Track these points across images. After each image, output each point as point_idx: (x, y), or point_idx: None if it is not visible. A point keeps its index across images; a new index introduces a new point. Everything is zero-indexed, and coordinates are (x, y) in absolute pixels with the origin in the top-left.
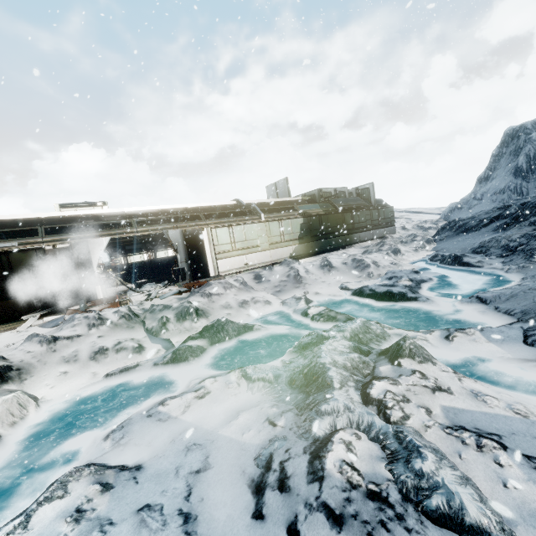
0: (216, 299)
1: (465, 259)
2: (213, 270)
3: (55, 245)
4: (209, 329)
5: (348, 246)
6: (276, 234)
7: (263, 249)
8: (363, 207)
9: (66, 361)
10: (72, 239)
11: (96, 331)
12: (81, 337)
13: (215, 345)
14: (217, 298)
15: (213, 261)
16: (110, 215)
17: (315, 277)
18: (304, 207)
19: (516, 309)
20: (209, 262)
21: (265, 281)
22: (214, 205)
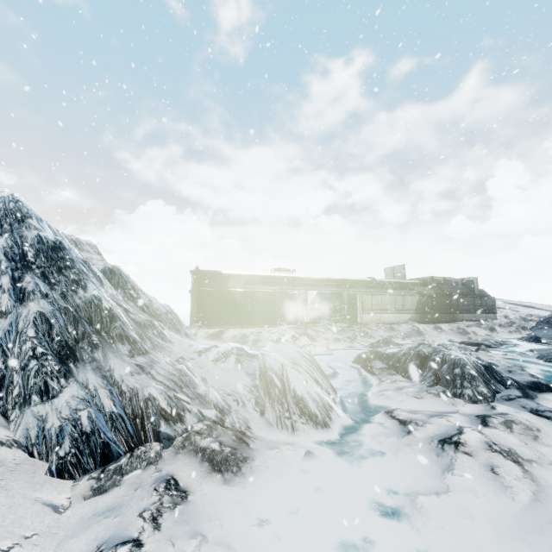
0: (375, 332)
1: (542, 339)
2: (360, 319)
3: (292, 291)
4: (382, 341)
5: (452, 322)
6: (400, 304)
7: (390, 312)
8: (467, 294)
9: (326, 339)
10: (298, 289)
11: (328, 332)
12: (324, 333)
13: (387, 347)
14: (375, 332)
15: (360, 314)
16: (306, 279)
17: (430, 333)
18: (419, 288)
19: (544, 353)
20: (358, 314)
21: (397, 331)
22: (358, 279)
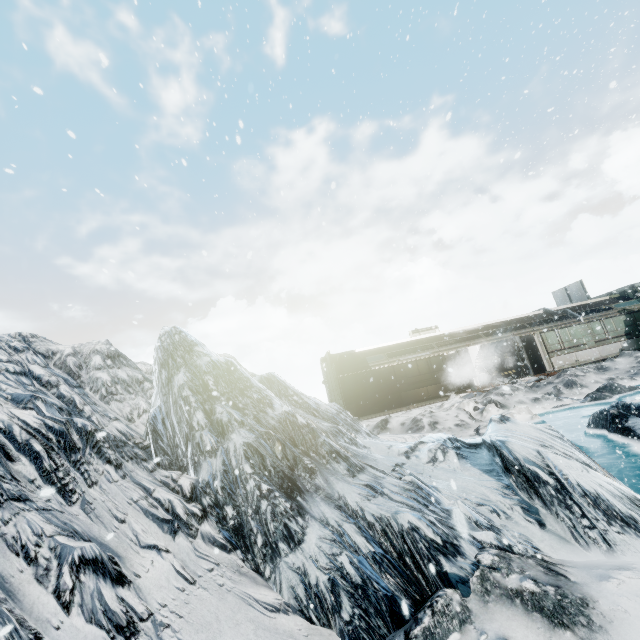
0: (582, 378)
1: None
2: (548, 366)
3: (447, 352)
4: (604, 388)
5: None
6: (600, 333)
7: (590, 347)
8: None
9: (520, 403)
10: (453, 348)
11: (518, 393)
12: (513, 395)
13: (616, 395)
14: (583, 378)
15: (546, 359)
16: (457, 333)
17: None
18: (620, 305)
19: None
20: (544, 360)
21: (612, 369)
22: (525, 316)
